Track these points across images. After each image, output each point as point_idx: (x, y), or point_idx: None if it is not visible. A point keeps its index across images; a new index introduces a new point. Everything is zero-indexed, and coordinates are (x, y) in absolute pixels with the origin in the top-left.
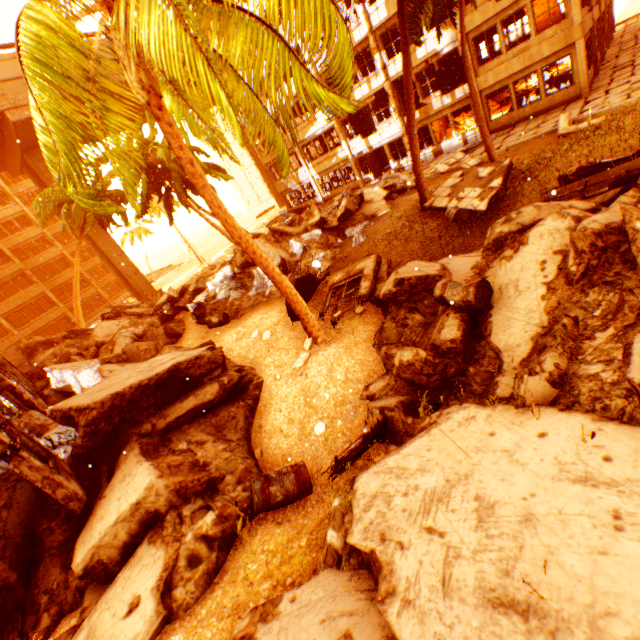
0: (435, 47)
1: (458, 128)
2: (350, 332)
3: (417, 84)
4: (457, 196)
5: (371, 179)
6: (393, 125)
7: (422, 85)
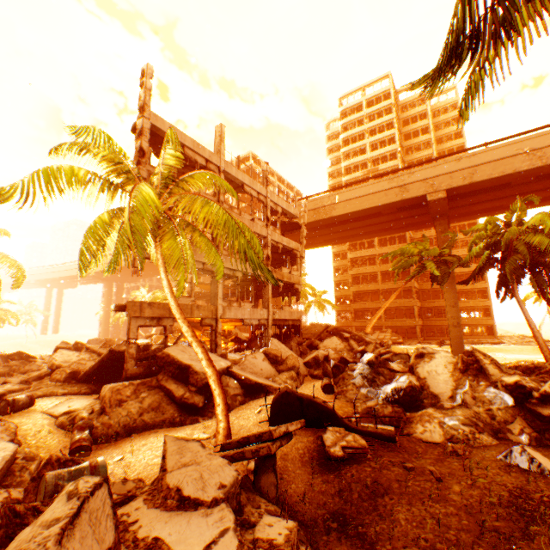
0: None
1: None
2: None
3: None
4: None
5: None
6: None
7: None
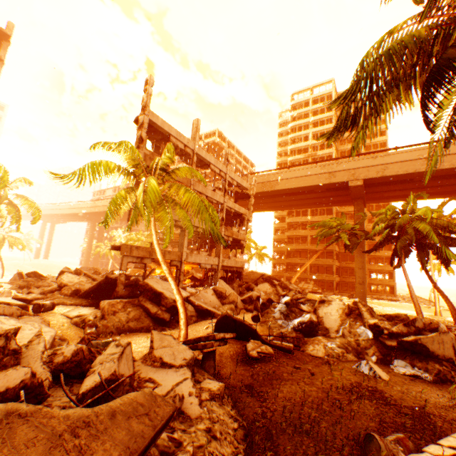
0: None
1: None
2: None
3: None
4: None
5: None
6: None
7: None
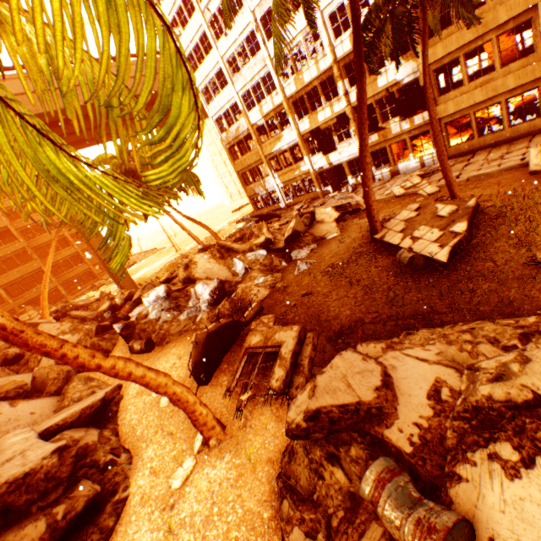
0: (396, 77)
1: (416, 150)
2: (256, 430)
3: (377, 109)
4: (412, 234)
5: (330, 191)
6: (352, 145)
7: (382, 110)
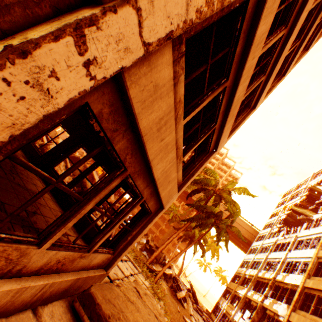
0: (279, 310)
1: None
2: None
3: (266, 318)
4: None
5: None
6: None
7: None
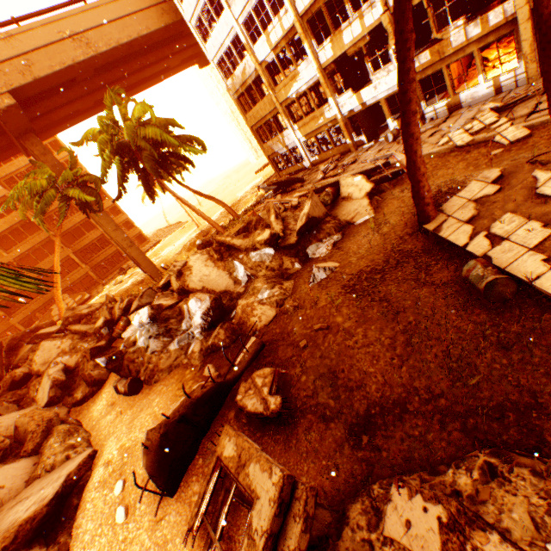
0: None
1: (486, 65)
2: None
3: (429, 11)
4: (489, 228)
5: (364, 141)
6: (393, 73)
7: (437, 10)
